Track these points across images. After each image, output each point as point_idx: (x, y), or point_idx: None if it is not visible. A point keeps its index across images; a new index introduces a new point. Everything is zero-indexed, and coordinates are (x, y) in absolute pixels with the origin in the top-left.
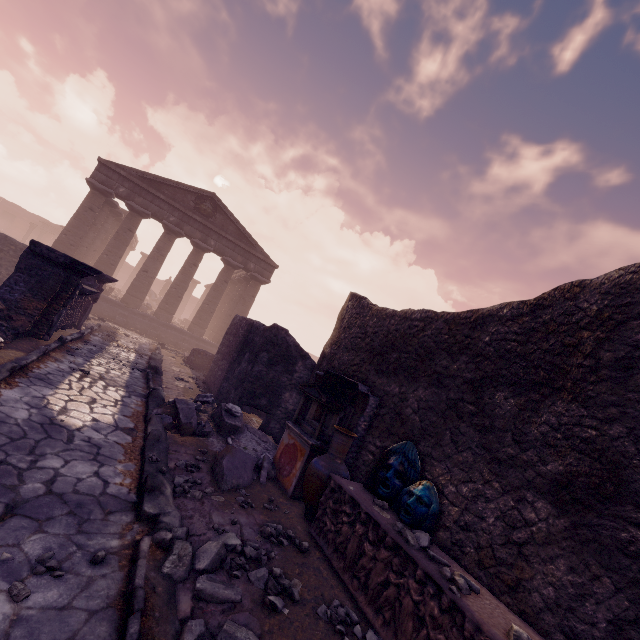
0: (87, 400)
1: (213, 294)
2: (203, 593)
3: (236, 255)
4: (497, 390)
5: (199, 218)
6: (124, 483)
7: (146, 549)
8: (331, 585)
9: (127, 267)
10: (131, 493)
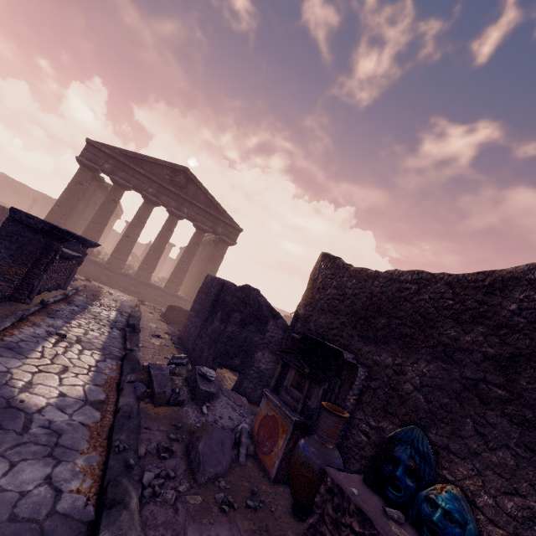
0: (57, 369)
1: (186, 255)
2: None
3: (206, 221)
4: None
5: (174, 189)
6: (82, 488)
7: None
8: None
9: (114, 233)
10: (88, 505)
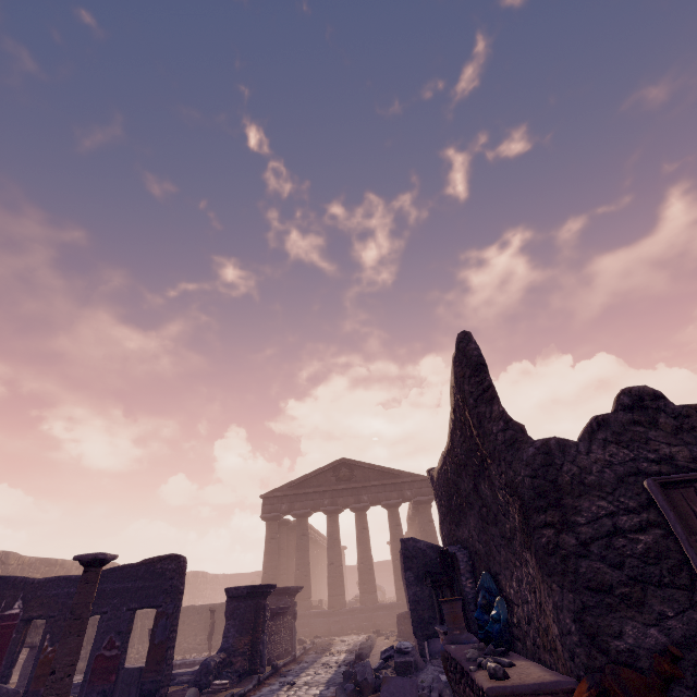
0: None
1: (395, 545)
2: None
3: (389, 494)
4: (480, 484)
5: (343, 486)
6: None
7: None
8: None
9: None
10: None
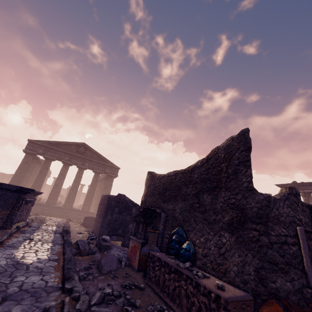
0: (33, 251)
1: (91, 188)
2: (94, 311)
3: (99, 167)
4: (203, 195)
5: (79, 155)
6: (55, 281)
7: (67, 301)
8: (155, 299)
9: (47, 186)
10: (59, 284)
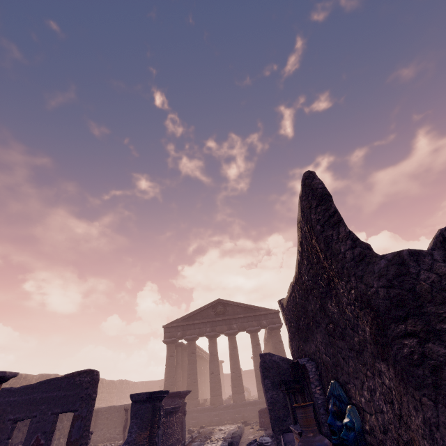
0: None
1: (256, 359)
2: None
3: (251, 323)
4: (327, 303)
5: (219, 318)
6: None
7: None
8: None
9: None
10: None
